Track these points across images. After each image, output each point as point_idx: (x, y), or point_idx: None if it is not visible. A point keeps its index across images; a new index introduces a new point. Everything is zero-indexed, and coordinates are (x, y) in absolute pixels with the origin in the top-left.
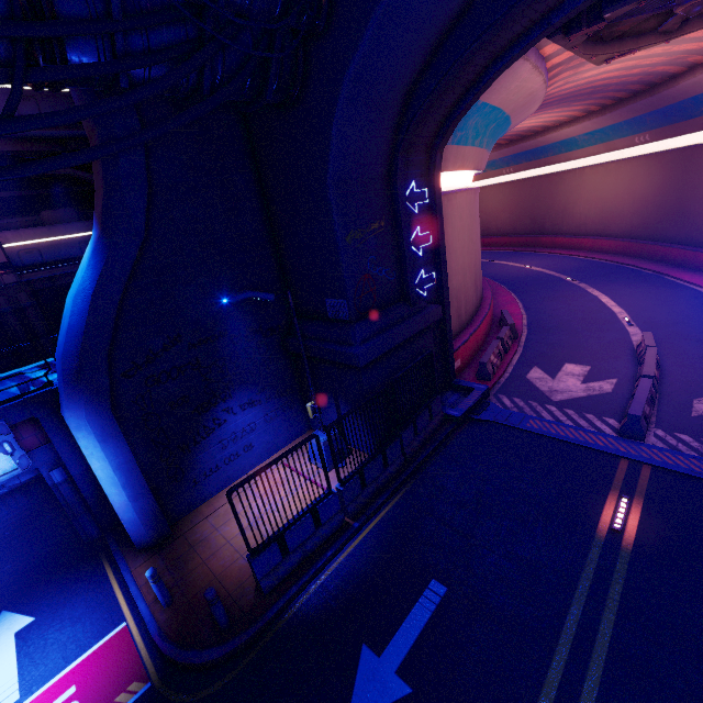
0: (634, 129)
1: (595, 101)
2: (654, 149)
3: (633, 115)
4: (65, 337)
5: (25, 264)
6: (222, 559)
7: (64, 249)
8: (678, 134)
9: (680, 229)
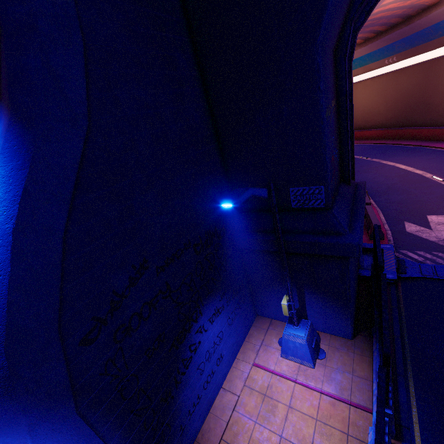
0: (385, 54)
1: (363, 35)
2: (398, 67)
3: (386, 44)
4: None
5: None
6: None
7: None
8: (418, 53)
9: (425, 116)
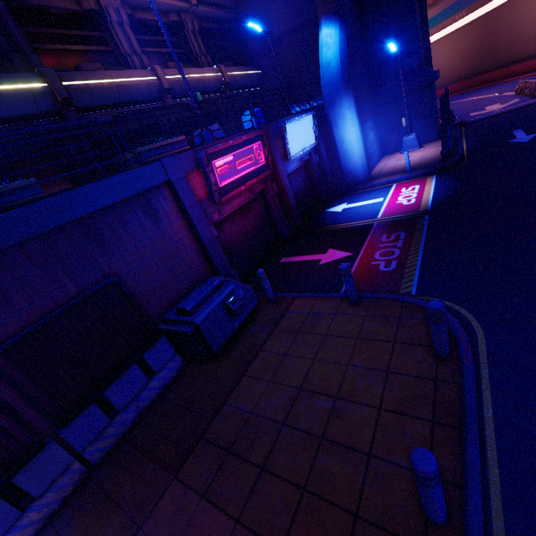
0: (455, 10)
1: None
2: (468, 21)
3: (455, 1)
4: (340, 63)
5: (230, 87)
6: (412, 165)
7: (242, 80)
8: (483, 5)
9: (495, 60)
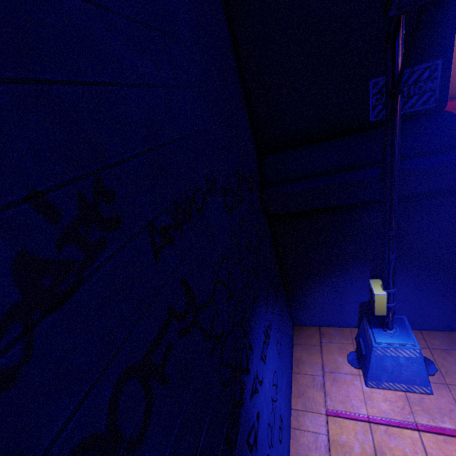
0: None
1: None
2: None
3: None
4: None
5: None
6: None
7: None
8: None
9: None
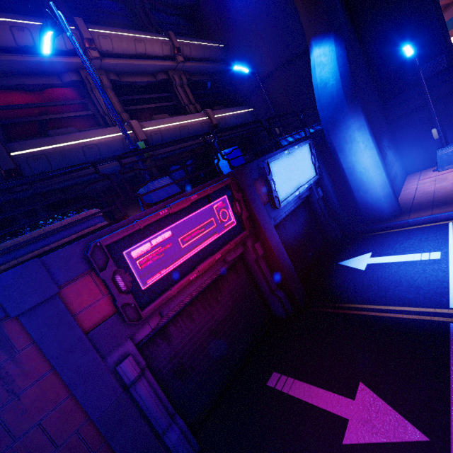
0: None
1: None
2: None
3: None
4: (340, 79)
5: (219, 128)
6: None
7: (232, 120)
8: None
9: None
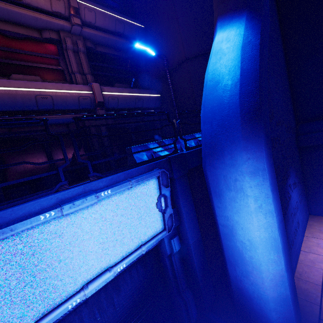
0: None
1: None
2: None
3: None
4: (239, 79)
5: (109, 107)
6: None
7: (128, 101)
8: None
9: None
